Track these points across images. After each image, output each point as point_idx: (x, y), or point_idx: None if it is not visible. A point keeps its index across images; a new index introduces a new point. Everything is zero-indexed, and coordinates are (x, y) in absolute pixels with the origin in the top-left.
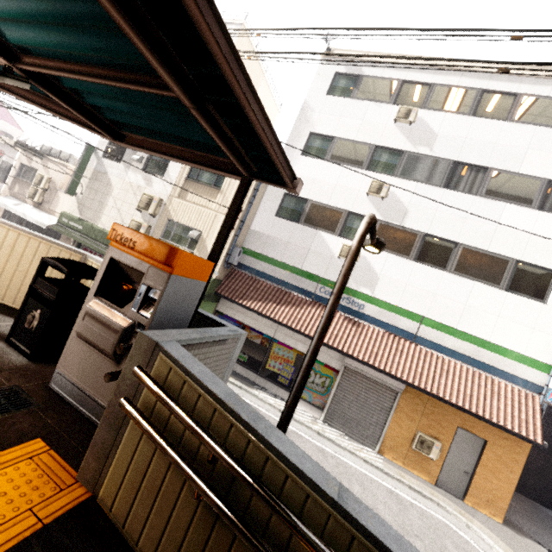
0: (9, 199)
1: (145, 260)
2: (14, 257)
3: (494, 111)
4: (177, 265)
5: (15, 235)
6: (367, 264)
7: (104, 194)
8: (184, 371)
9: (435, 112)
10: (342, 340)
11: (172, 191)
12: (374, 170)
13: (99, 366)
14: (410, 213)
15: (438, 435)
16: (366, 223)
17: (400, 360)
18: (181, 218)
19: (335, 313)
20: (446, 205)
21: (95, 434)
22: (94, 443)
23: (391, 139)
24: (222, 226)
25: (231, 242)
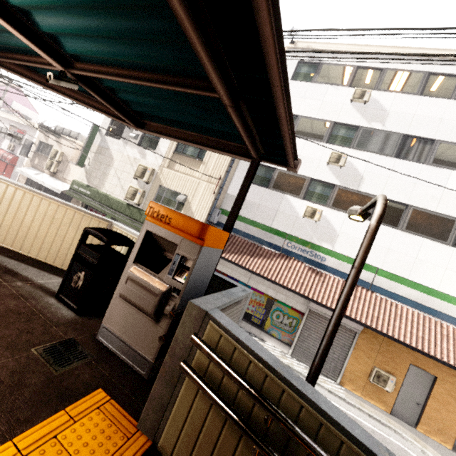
0: (31, 170)
1: (178, 234)
2: (54, 224)
3: (440, 91)
4: (207, 238)
5: (55, 207)
6: (328, 223)
7: (107, 165)
8: (234, 338)
9: (386, 93)
10: (308, 287)
11: (163, 162)
12: (333, 143)
13: (140, 323)
14: (365, 179)
15: (392, 370)
16: (383, 205)
17: (359, 306)
18: (170, 185)
19: (301, 264)
20: (400, 173)
21: (152, 389)
22: (152, 397)
23: (347, 116)
24: (235, 201)
25: (212, 205)
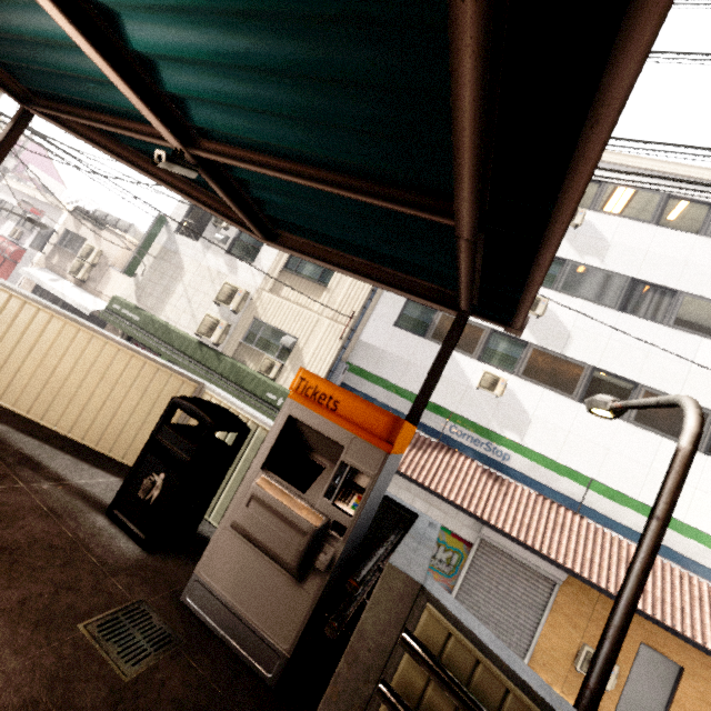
0: (45, 273)
1: (346, 427)
2: (107, 380)
3: (683, 222)
4: (396, 440)
5: (113, 351)
6: (516, 400)
7: (173, 278)
8: (474, 642)
9: (607, 216)
10: (481, 502)
11: (263, 282)
12: None
13: (268, 581)
14: (574, 339)
15: None
16: (700, 416)
17: (561, 539)
18: (272, 318)
19: (470, 463)
20: (632, 337)
21: None
22: None
23: None
24: (428, 376)
25: (336, 356)
